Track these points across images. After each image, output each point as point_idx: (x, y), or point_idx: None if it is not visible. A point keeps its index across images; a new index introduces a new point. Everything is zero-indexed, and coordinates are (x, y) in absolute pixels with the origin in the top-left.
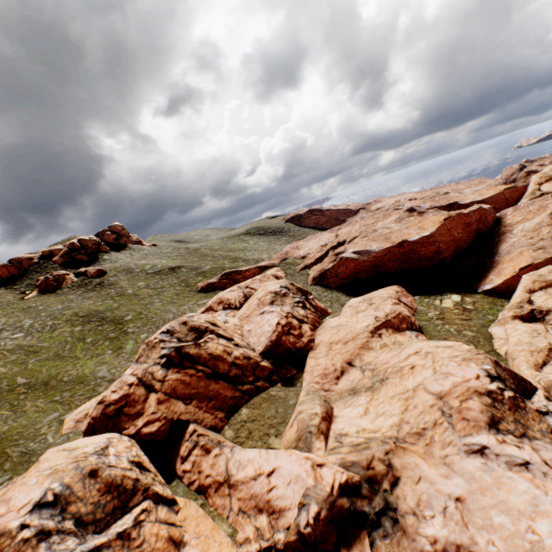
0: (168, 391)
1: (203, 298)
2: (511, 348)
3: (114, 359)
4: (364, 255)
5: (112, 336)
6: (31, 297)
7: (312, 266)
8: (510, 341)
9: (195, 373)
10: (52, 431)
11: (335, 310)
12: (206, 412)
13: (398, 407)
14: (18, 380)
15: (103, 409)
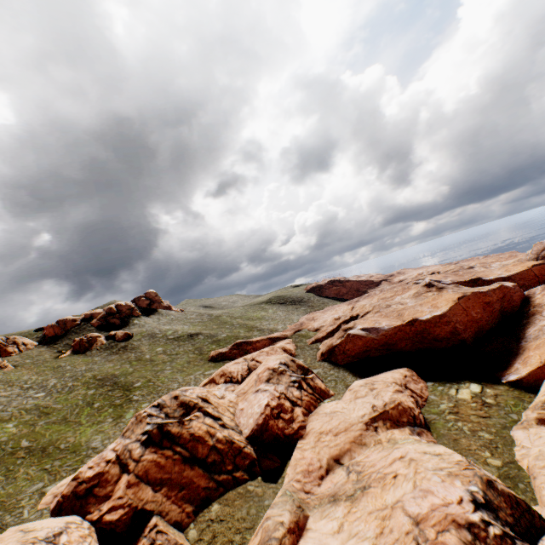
0: (140, 473)
1: (212, 368)
2: (530, 461)
3: (111, 428)
4: (373, 332)
5: (117, 403)
6: (64, 356)
7: (323, 339)
8: (530, 451)
9: (171, 455)
10: (30, 504)
11: (338, 391)
12: (174, 503)
13: (373, 528)
14: (22, 443)
15: (75, 486)
